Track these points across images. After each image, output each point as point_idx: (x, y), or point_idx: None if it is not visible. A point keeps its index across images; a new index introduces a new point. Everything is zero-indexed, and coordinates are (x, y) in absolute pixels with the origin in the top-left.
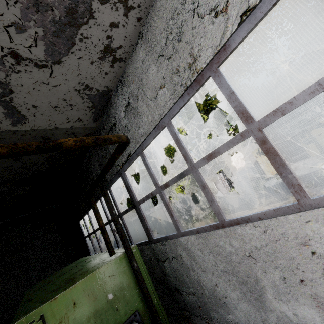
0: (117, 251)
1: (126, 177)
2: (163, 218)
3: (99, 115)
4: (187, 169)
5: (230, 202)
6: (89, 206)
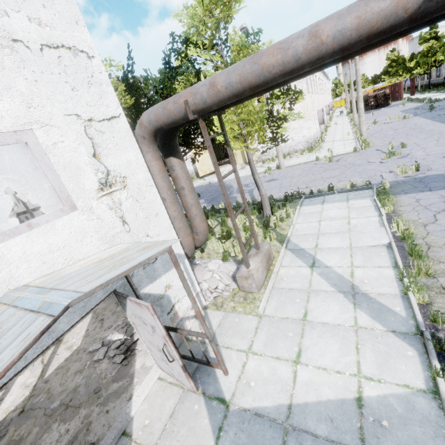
0: None
1: None
2: None
3: None
4: (27, 211)
5: None
6: None
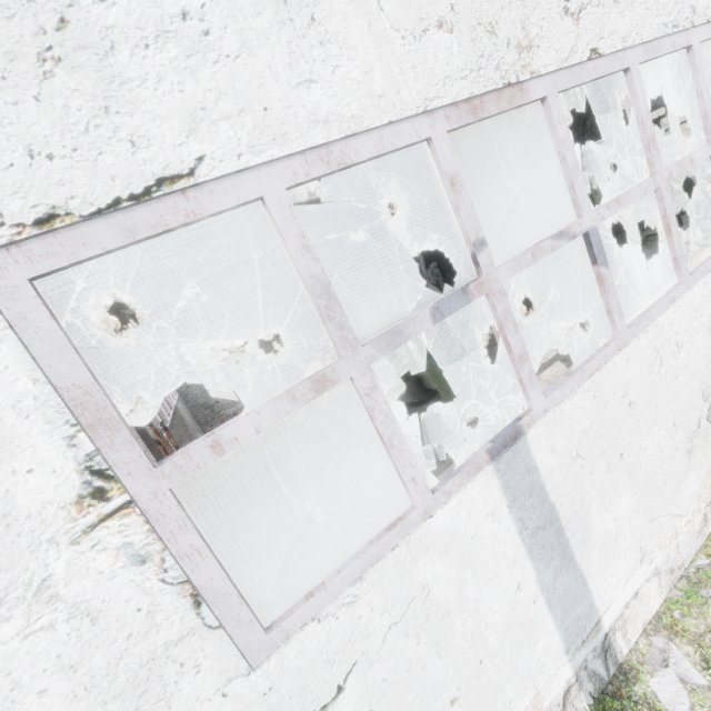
0: None
1: None
2: None
3: None
4: None
5: None
6: None
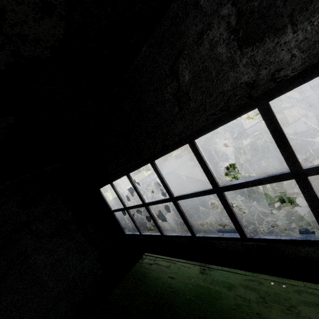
0: None
1: None
2: (189, 175)
3: None
4: None
5: None
6: (137, 163)
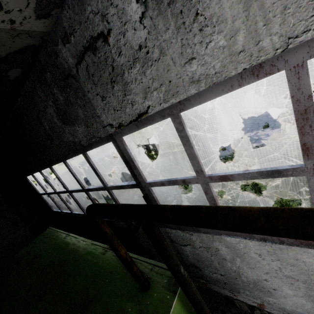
0: (145, 271)
1: (126, 146)
2: None
3: (53, 0)
4: (299, 168)
5: (209, 148)
6: (42, 166)
